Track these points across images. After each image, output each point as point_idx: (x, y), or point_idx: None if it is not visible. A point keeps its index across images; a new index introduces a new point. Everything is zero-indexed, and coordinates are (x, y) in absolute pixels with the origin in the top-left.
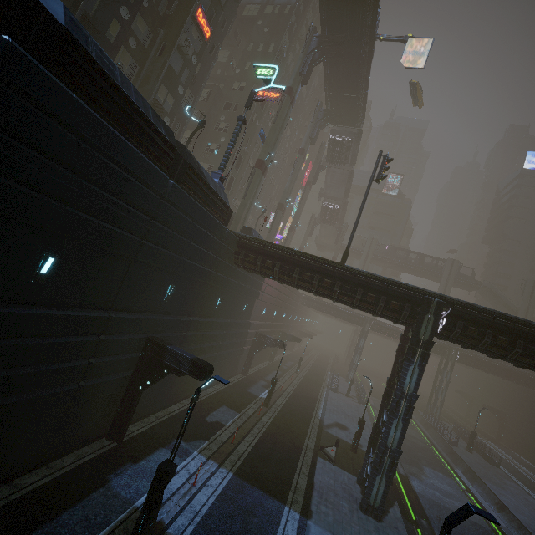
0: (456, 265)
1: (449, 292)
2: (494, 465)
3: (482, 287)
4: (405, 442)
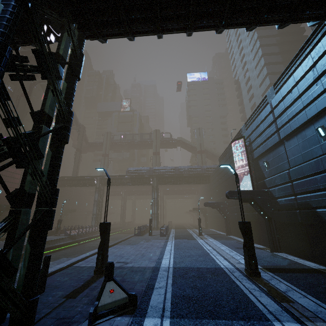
0: (158, 132)
1: (159, 149)
2: (163, 236)
3: (179, 142)
4: (85, 249)
